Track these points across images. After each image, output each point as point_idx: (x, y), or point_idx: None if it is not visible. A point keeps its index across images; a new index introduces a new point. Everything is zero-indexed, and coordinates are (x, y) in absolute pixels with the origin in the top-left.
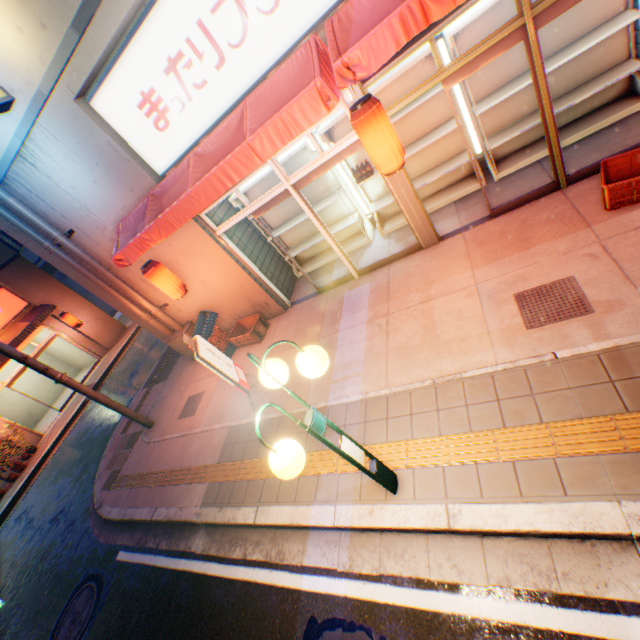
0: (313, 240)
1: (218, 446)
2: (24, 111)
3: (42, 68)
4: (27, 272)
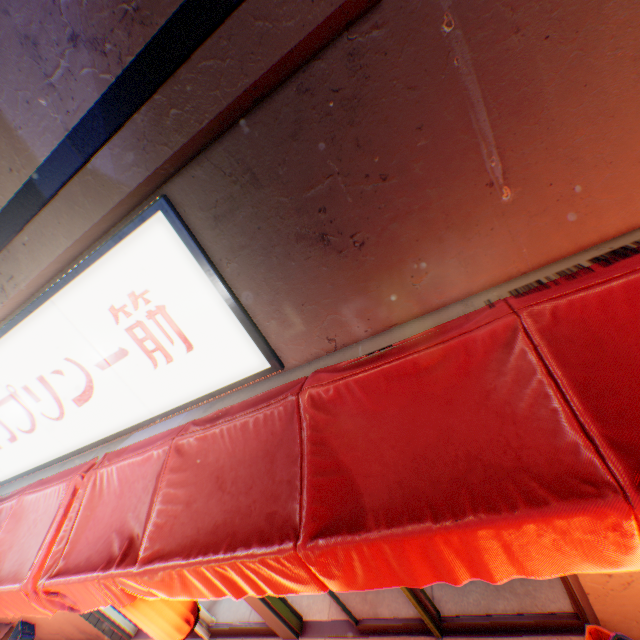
0: None
1: None
2: None
3: None
4: None
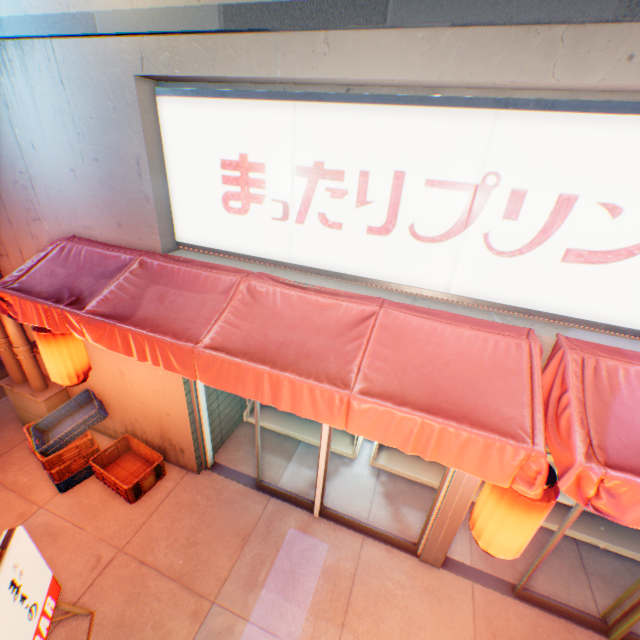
0: None
1: None
2: (42, 9)
3: None
4: None
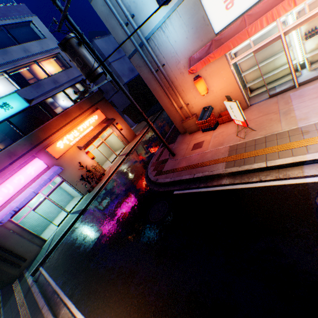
0: (264, 76)
1: (224, 152)
2: (173, 5)
3: None
4: (106, 105)
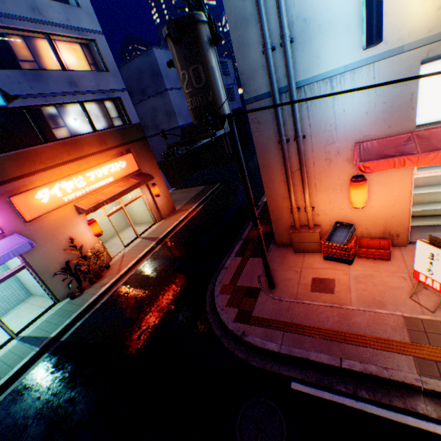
0: (432, 205)
1: (398, 328)
2: (371, 54)
3: (422, 34)
4: (145, 149)
